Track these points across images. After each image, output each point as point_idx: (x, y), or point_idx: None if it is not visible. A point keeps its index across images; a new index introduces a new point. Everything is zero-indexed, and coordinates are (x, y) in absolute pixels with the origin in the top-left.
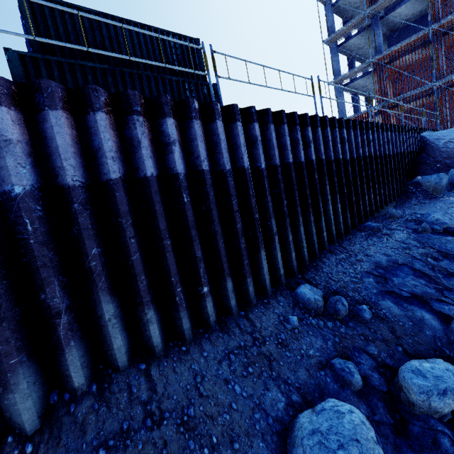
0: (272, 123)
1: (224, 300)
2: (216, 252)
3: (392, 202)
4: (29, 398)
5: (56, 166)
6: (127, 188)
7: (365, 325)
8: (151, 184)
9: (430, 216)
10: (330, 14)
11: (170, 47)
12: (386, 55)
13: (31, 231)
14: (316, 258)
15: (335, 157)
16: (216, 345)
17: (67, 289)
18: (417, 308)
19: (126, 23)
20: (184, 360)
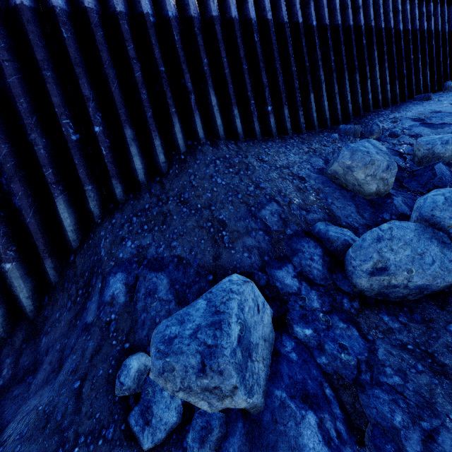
0: None
1: (282, 123)
2: (277, 85)
3: None
4: (180, 133)
5: (185, 4)
6: (220, 26)
7: (395, 140)
8: (235, 23)
9: None
10: None
11: None
12: None
13: (177, 40)
14: (360, 116)
15: (387, 28)
16: (276, 142)
17: (193, 82)
18: (446, 125)
19: None
20: (257, 144)
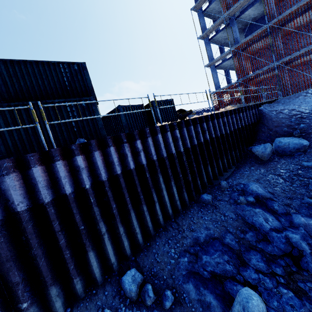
0: (96, 150)
1: (50, 303)
2: (38, 269)
3: (232, 168)
4: None
5: None
6: None
7: None
8: None
9: (249, 186)
10: (202, 18)
11: (61, 72)
12: (240, 45)
13: None
14: (152, 237)
15: (170, 153)
16: None
17: None
18: (208, 293)
19: (23, 62)
20: None
